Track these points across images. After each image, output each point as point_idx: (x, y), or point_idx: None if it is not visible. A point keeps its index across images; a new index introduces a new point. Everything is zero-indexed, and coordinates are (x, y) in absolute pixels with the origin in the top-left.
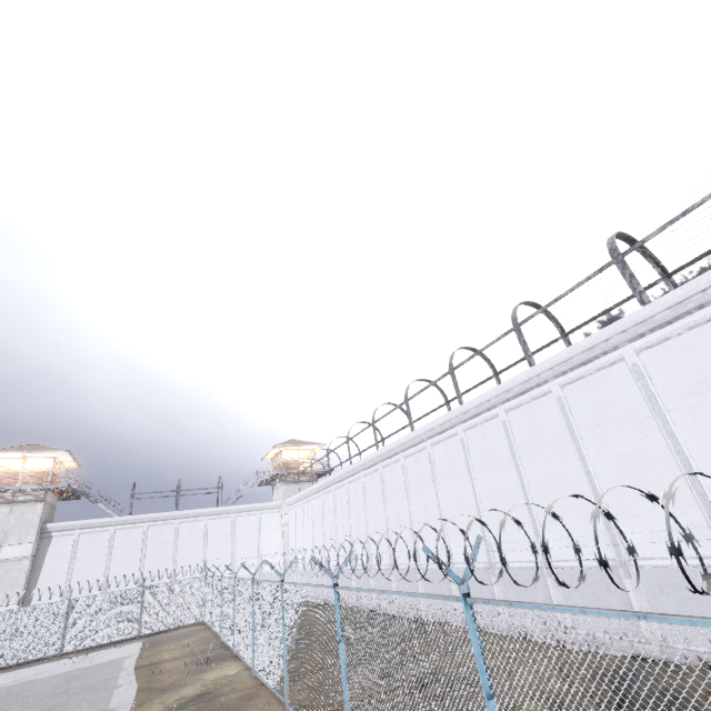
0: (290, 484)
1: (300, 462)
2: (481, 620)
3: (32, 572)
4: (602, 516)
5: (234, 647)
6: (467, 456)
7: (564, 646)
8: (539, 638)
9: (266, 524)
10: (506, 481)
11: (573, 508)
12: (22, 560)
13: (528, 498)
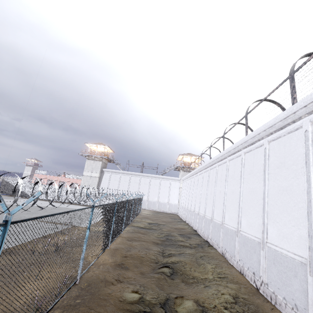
0: (185, 172)
1: (190, 163)
2: (227, 255)
3: (99, 182)
4: (309, 226)
5: (129, 222)
6: (242, 168)
7: (259, 290)
8: (248, 278)
9: (173, 185)
10: (257, 187)
11: (291, 214)
12: (96, 177)
13: (265, 200)
